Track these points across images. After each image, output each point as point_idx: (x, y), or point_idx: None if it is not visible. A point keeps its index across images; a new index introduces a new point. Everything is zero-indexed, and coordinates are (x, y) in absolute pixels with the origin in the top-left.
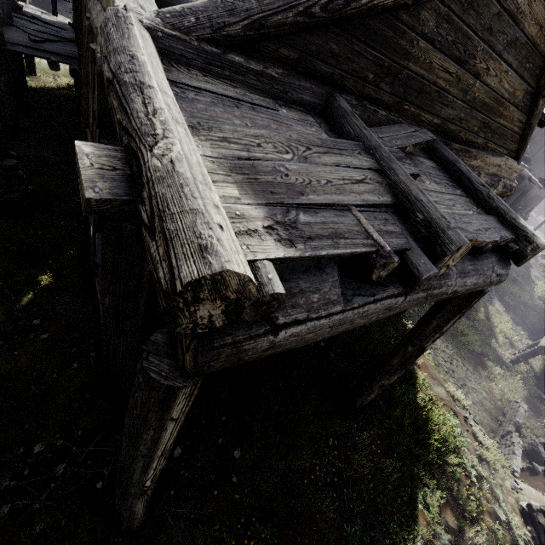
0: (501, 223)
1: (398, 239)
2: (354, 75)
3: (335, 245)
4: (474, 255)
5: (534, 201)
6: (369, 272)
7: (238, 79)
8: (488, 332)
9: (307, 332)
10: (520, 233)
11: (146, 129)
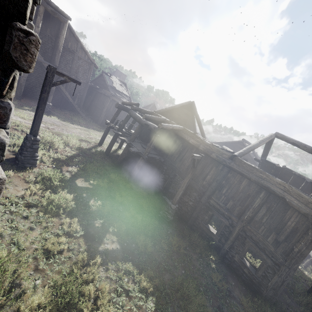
0: None
1: None
2: None
3: None
4: None
5: None
6: None
7: None
8: None
9: None
10: None
11: None
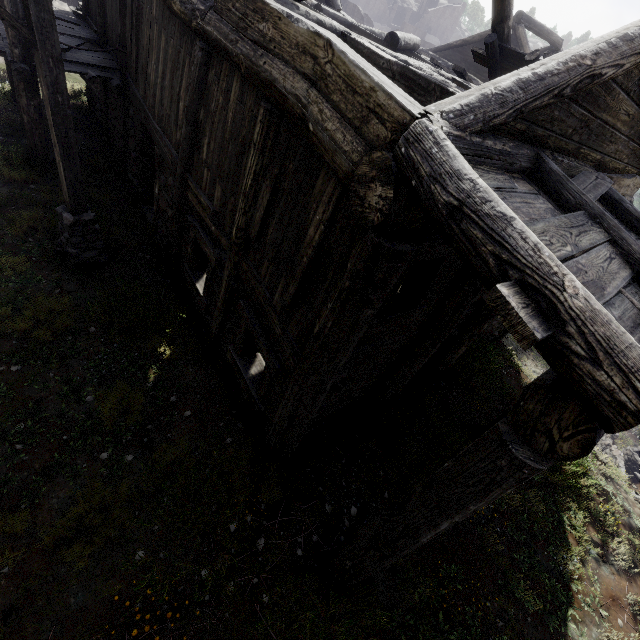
0: None
1: None
2: (558, 133)
3: None
4: None
5: None
6: None
7: (487, 162)
8: None
9: None
10: None
11: (547, 268)
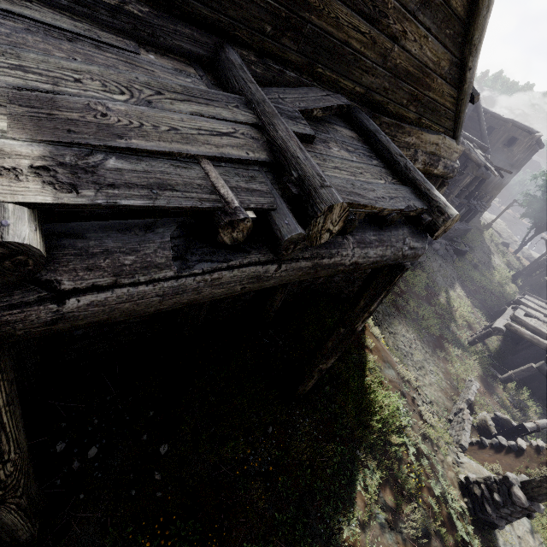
0: (415, 194)
1: (260, 198)
2: (247, 25)
3: (152, 196)
4: (379, 224)
5: (494, 190)
6: (216, 233)
7: (83, 12)
8: (448, 316)
9: (119, 301)
10: (433, 204)
11: None
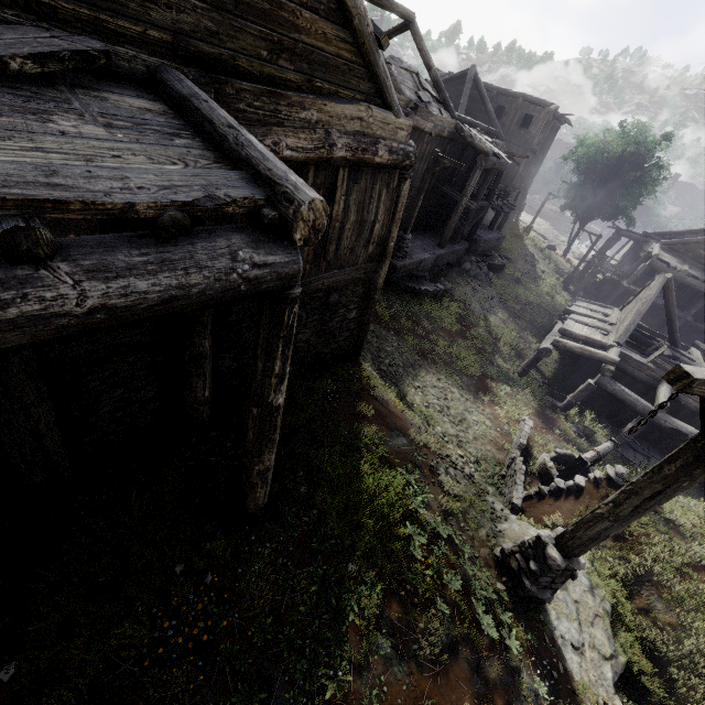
0: (252, 180)
1: None
2: None
3: None
4: (155, 235)
5: (523, 184)
6: None
7: None
8: (490, 348)
9: None
10: (278, 190)
11: None
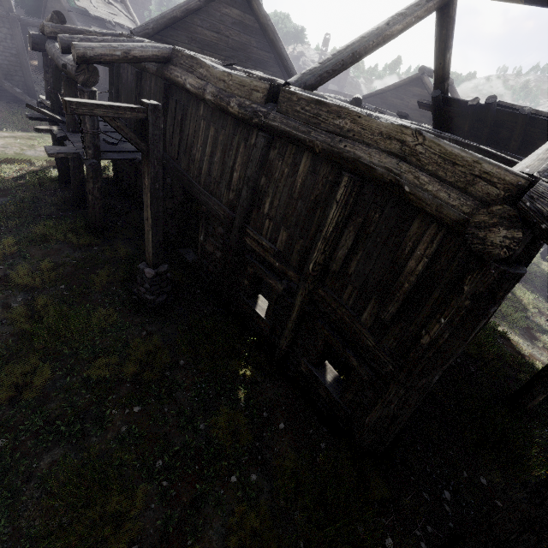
0: None
1: None
2: None
3: None
4: None
5: None
6: None
7: None
8: (521, 306)
9: None
10: None
11: None
